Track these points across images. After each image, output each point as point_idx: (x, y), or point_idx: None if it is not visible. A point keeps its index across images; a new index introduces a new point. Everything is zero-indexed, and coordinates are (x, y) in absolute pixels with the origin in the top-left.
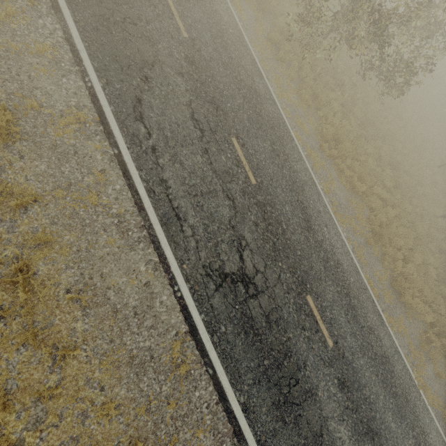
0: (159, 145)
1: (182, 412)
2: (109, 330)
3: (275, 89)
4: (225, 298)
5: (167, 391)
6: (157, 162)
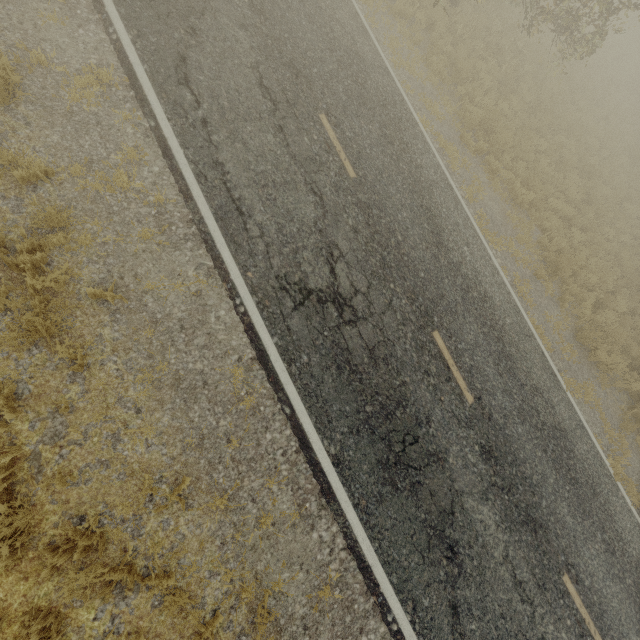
0: (213, 118)
1: (247, 455)
2: (146, 343)
3: (390, 56)
4: (308, 321)
5: (227, 428)
6: (210, 139)
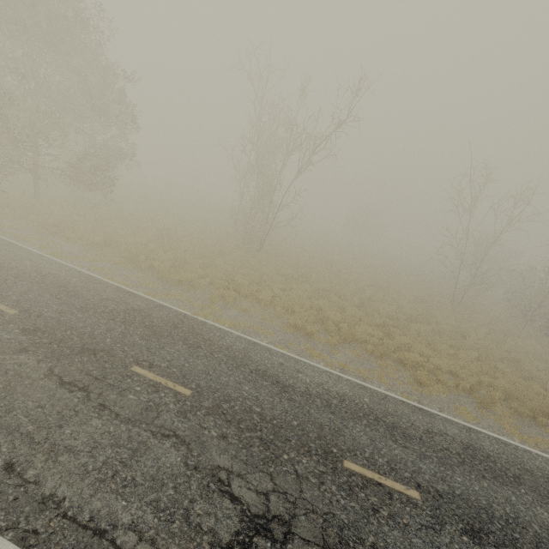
0: None
1: None
2: None
3: None
4: None
5: None
6: None
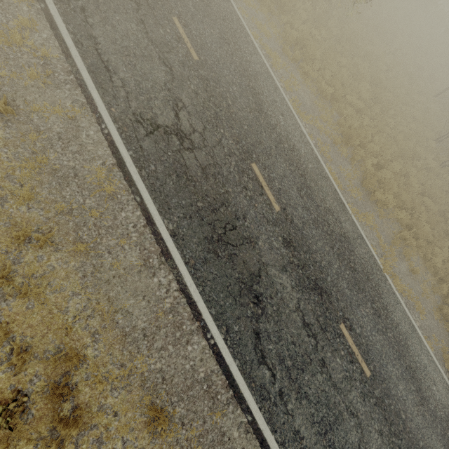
0: (89, 8)
1: (106, 223)
2: (31, 144)
3: None
4: (156, 144)
5: (91, 205)
6: (87, 20)
